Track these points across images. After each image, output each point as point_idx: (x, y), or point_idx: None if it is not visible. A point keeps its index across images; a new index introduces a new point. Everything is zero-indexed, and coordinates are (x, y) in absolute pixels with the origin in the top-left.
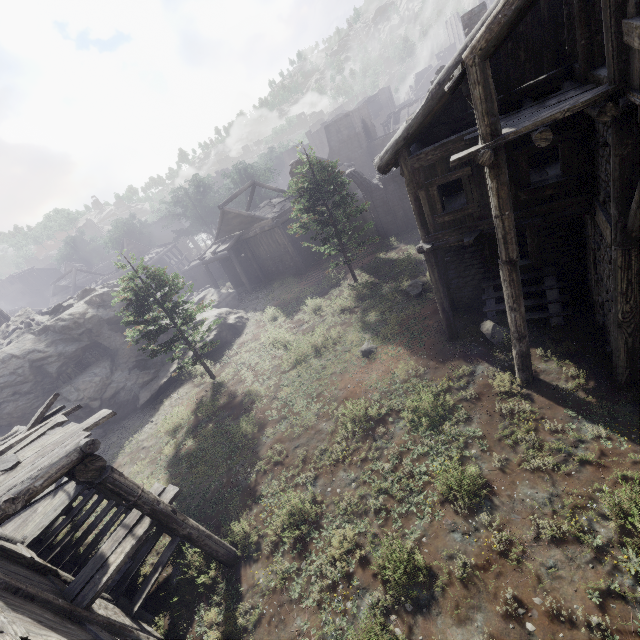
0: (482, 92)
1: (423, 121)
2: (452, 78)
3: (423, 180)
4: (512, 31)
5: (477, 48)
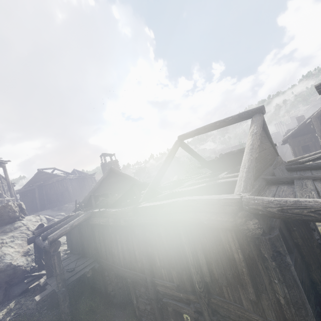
0: (316, 123)
1: (297, 131)
2: (308, 121)
3: (296, 145)
4: (319, 117)
5: (314, 116)
